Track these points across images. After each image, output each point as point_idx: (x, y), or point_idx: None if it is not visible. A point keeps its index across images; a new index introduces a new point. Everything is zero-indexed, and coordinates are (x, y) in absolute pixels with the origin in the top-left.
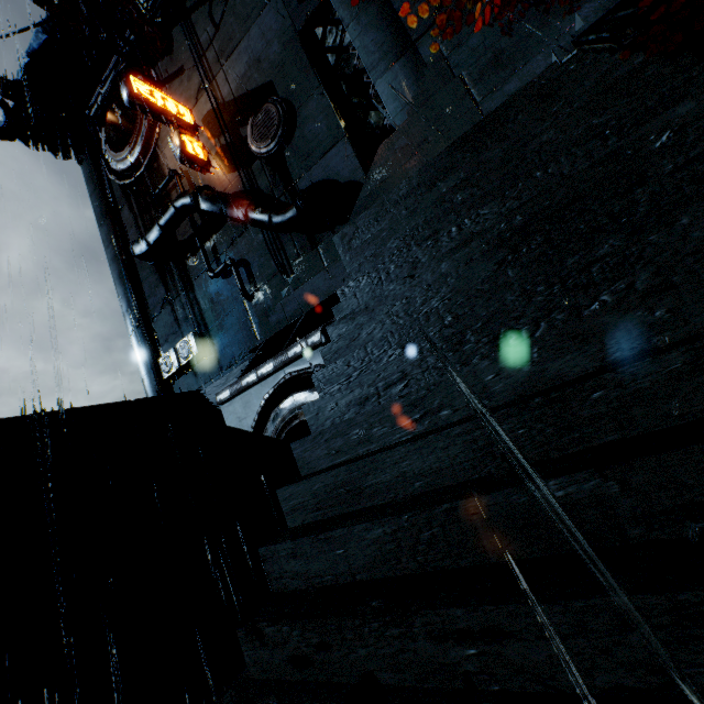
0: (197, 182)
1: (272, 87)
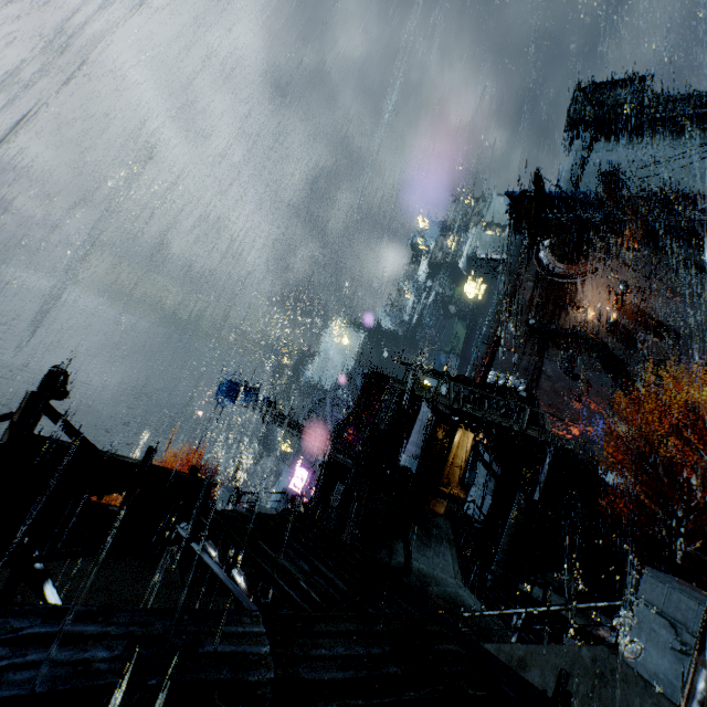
0: (593, 324)
1: (678, 337)
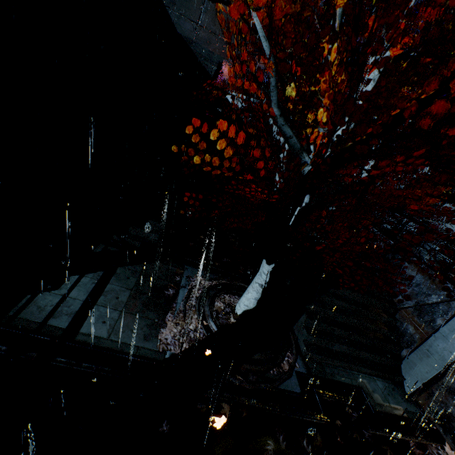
0: None
1: None
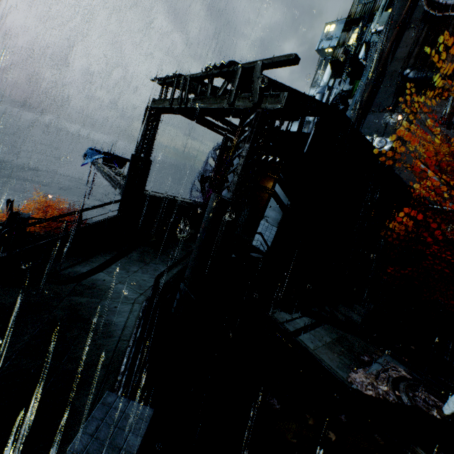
0: None
1: None
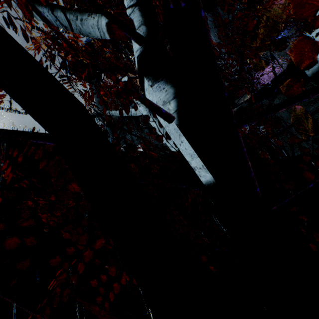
0: None
1: None
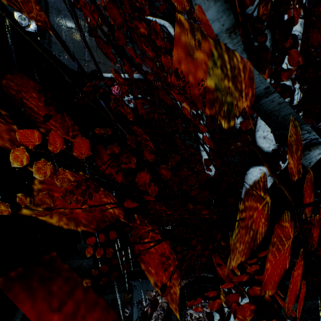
0: None
1: None
